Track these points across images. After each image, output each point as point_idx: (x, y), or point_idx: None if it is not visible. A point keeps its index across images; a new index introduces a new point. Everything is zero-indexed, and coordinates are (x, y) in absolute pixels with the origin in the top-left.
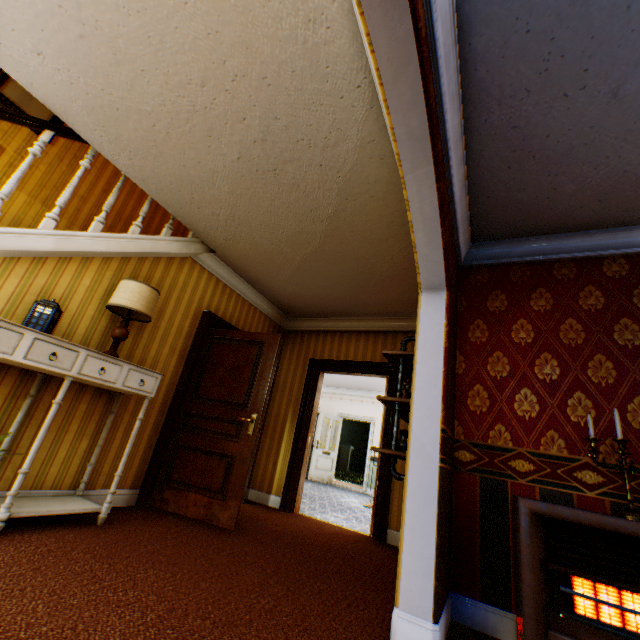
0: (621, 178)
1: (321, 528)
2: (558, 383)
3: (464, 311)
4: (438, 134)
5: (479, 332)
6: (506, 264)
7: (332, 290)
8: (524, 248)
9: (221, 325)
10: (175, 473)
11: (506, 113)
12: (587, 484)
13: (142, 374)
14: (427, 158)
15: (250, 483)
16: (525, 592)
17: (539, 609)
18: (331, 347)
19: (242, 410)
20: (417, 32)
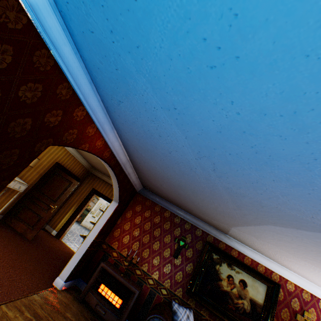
0: (169, 197)
1: (64, 248)
2: (136, 237)
3: (130, 206)
4: (122, 174)
5: (129, 214)
6: (148, 198)
7: (108, 172)
8: (153, 196)
9: (62, 167)
10: (19, 214)
11: (143, 174)
12: (125, 264)
13: (21, 184)
14: (116, 179)
15: (49, 223)
16: (89, 282)
17: (90, 286)
18: (103, 187)
19: (53, 203)
20: (110, 166)
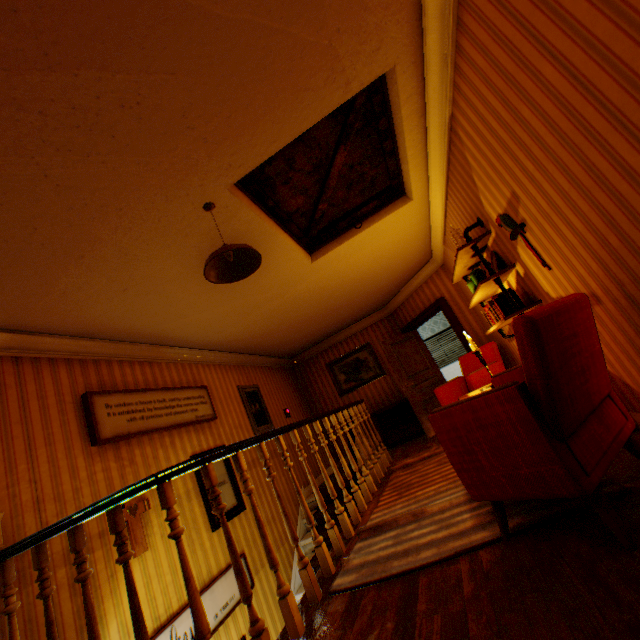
0: None
1: None
2: None
3: None
4: None
5: None
6: None
7: None
8: None
9: None
10: None
11: None
12: None
13: None
14: None
15: None
16: None
17: None
18: None
19: None
20: None
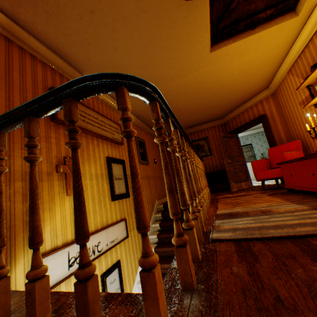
0: None
1: None
2: None
3: None
4: None
5: None
6: None
7: None
8: None
9: None
10: None
11: None
12: None
13: None
14: None
15: None
16: None
17: None
18: None
19: None
20: None
